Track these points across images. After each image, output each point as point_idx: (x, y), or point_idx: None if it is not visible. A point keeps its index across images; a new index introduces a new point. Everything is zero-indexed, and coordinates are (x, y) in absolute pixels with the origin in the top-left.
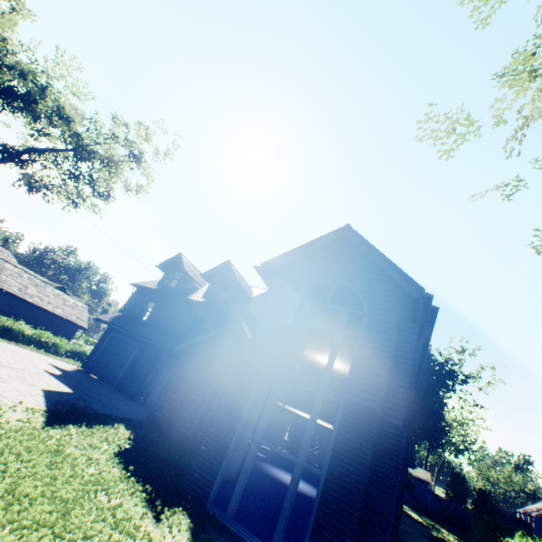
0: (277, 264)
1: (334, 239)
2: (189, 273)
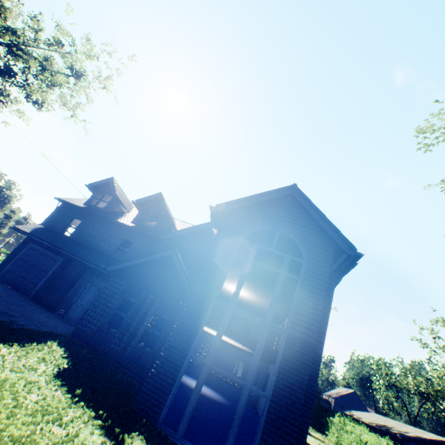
0: (231, 208)
1: (282, 194)
2: (119, 198)
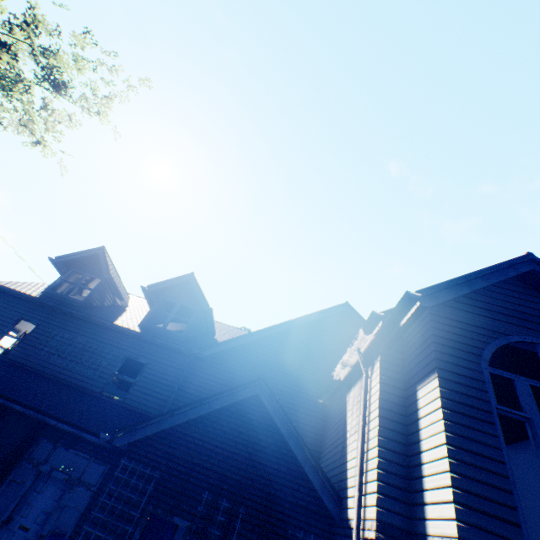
0: (447, 297)
1: (520, 271)
2: (116, 282)
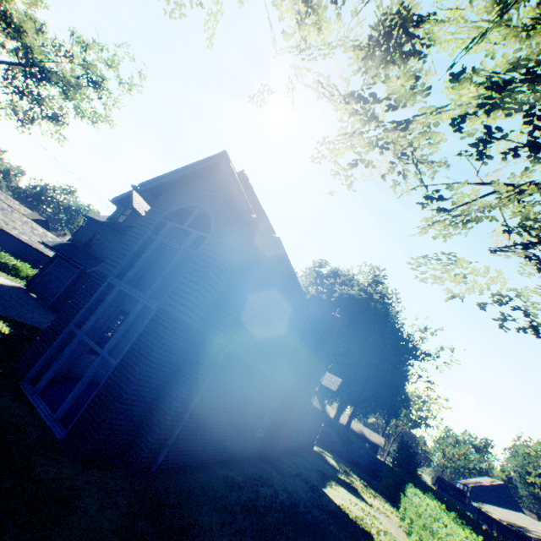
0: (152, 185)
1: (208, 164)
2: (137, 210)
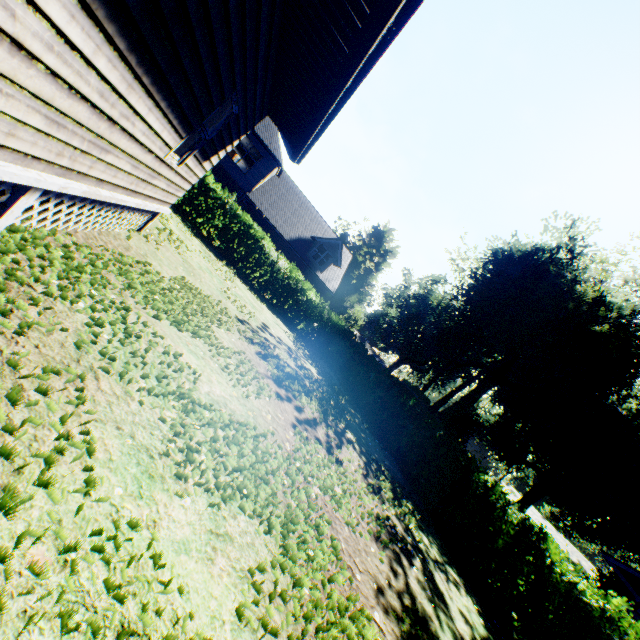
0: None
1: None
2: None
